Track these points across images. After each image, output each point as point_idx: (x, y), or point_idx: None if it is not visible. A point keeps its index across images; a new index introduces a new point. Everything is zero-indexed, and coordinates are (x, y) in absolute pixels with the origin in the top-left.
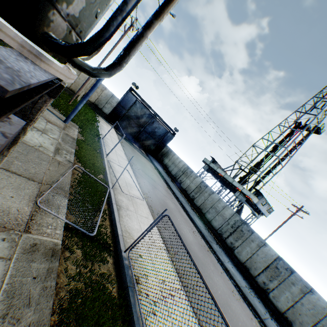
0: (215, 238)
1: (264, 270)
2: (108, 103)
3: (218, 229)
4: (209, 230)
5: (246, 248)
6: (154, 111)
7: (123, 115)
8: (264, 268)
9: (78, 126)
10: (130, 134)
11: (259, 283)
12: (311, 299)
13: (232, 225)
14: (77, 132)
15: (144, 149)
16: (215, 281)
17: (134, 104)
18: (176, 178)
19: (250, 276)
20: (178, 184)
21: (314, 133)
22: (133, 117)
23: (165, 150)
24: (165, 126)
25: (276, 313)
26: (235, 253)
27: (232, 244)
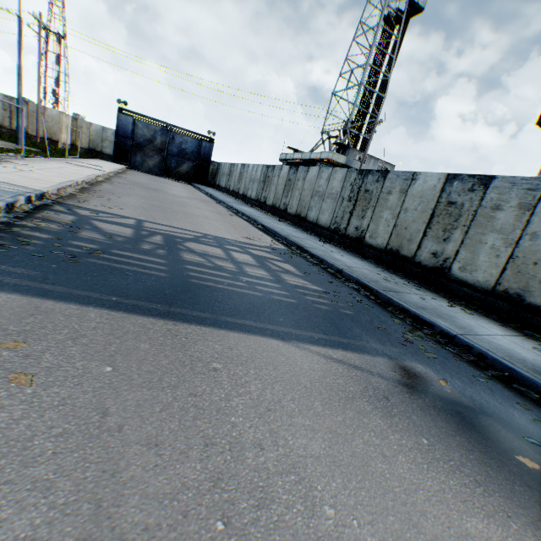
0: (254, 206)
1: (283, 193)
2: (105, 141)
3: (255, 196)
4: (249, 205)
5: (272, 189)
6: (166, 123)
7: (131, 146)
8: (283, 191)
9: (41, 150)
10: (155, 168)
11: (282, 209)
12: (309, 177)
13: (263, 179)
14: (34, 150)
15: (185, 180)
16: (183, 200)
17: (135, 127)
18: (226, 188)
19: (276, 210)
20: (227, 191)
21: (416, 15)
22: (144, 143)
23: (214, 169)
24: (193, 136)
25: (292, 220)
26: (267, 203)
27: (265, 197)
